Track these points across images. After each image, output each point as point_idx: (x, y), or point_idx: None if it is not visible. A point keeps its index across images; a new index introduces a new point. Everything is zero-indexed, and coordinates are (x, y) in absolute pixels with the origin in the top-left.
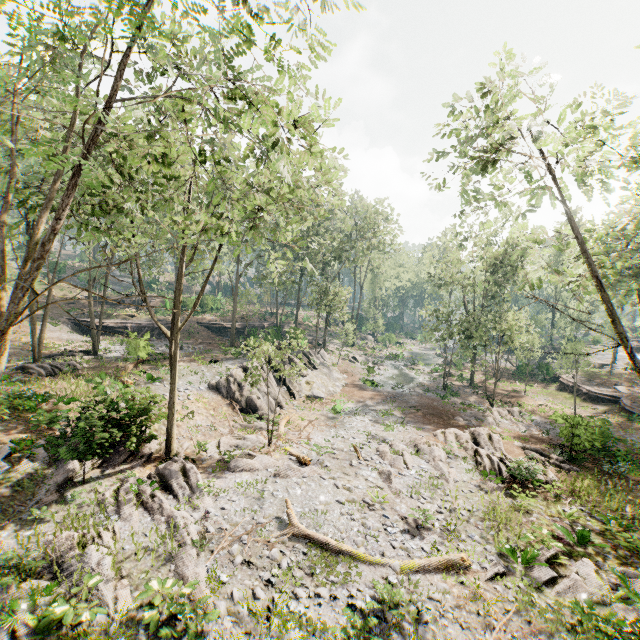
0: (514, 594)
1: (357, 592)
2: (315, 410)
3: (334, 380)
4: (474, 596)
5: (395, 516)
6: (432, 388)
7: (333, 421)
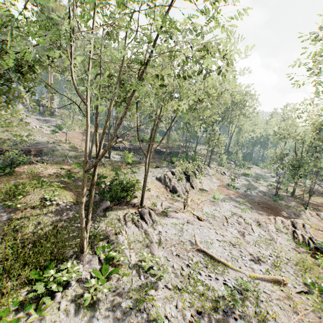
0: (311, 303)
1: (228, 279)
2: (204, 196)
3: (213, 183)
4: (288, 297)
5: (246, 252)
6: (268, 194)
7: (213, 203)
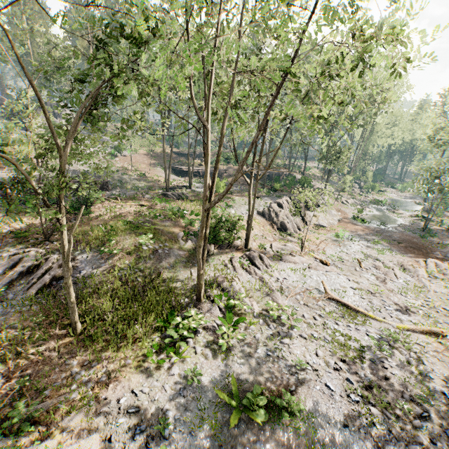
0: None
1: (371, 330)
2: (322, 234)
3: (332, 215)
4: (447, 350)
5: (390, 302)
6: (411, 229)
7: (337, 242)
